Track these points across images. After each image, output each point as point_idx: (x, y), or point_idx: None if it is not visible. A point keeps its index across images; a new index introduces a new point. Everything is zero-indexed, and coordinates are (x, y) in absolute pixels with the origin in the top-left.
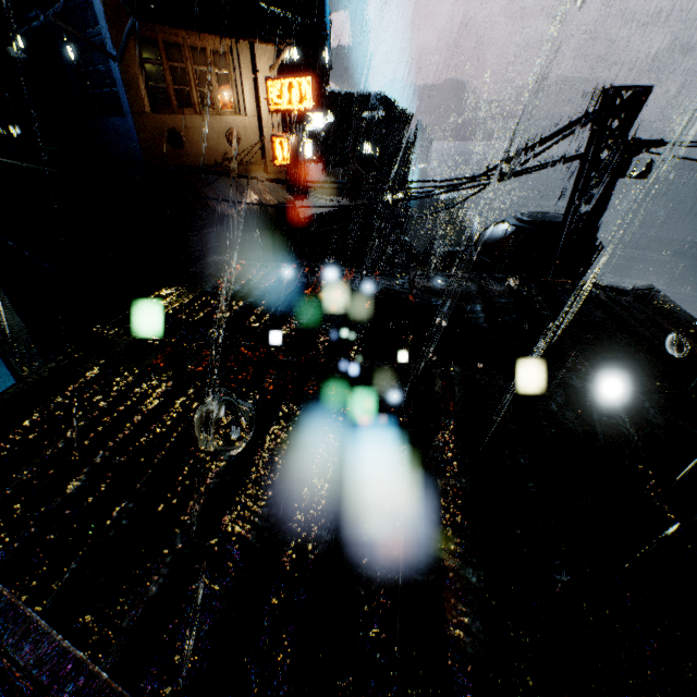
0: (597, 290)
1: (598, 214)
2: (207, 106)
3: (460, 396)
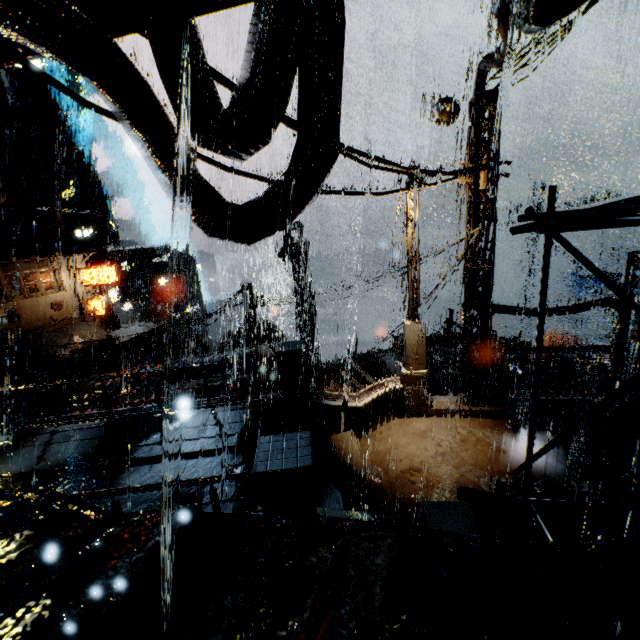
0: (249, 348)
1: (255, 320)
2: (34, 291)
3: (195, 385)
